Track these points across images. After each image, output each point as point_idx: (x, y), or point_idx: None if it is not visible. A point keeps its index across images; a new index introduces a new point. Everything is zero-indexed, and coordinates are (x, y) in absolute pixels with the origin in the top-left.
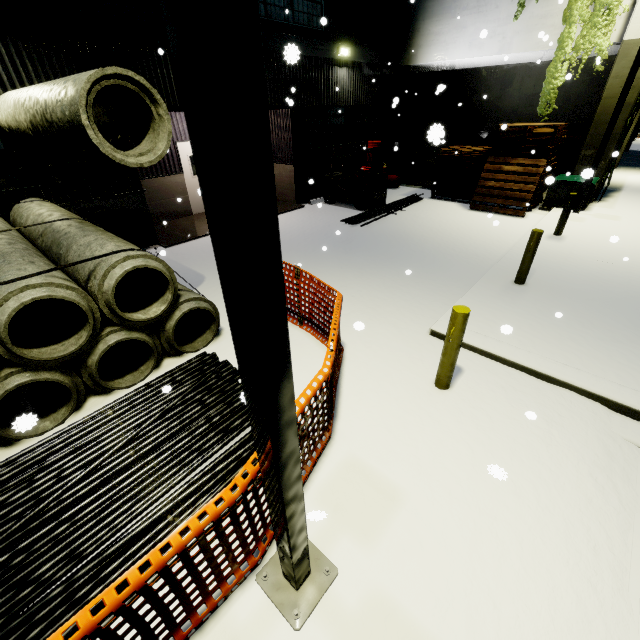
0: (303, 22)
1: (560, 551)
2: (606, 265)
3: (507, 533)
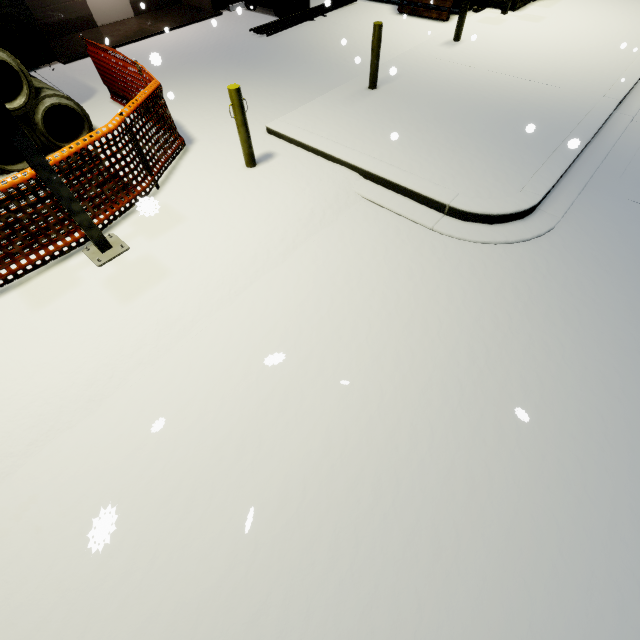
0: None
1: (260, 239)
2: (470, 70)
3: (236, 233)
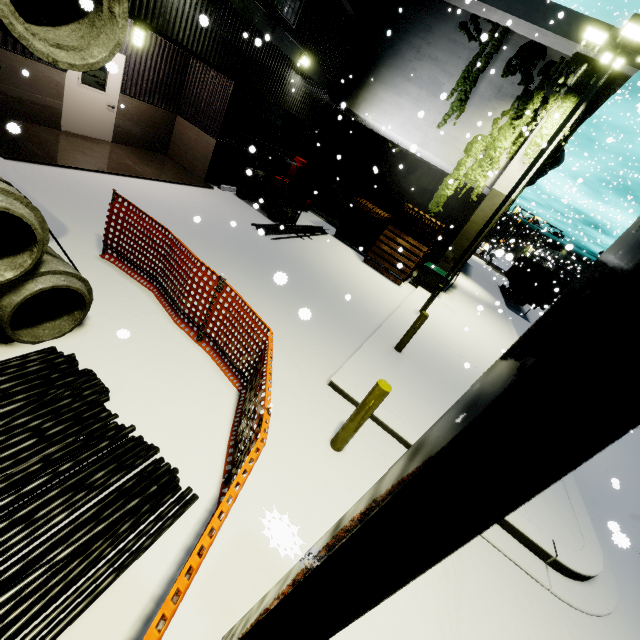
0: (279, 6)
1: (421, 636)
2: (450, 351)
3: (384, 621)
